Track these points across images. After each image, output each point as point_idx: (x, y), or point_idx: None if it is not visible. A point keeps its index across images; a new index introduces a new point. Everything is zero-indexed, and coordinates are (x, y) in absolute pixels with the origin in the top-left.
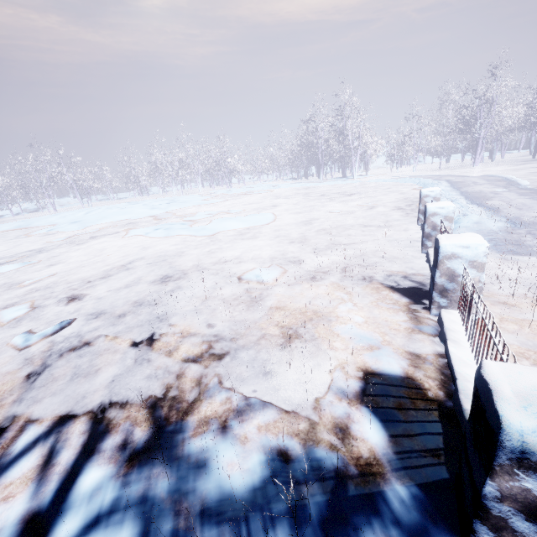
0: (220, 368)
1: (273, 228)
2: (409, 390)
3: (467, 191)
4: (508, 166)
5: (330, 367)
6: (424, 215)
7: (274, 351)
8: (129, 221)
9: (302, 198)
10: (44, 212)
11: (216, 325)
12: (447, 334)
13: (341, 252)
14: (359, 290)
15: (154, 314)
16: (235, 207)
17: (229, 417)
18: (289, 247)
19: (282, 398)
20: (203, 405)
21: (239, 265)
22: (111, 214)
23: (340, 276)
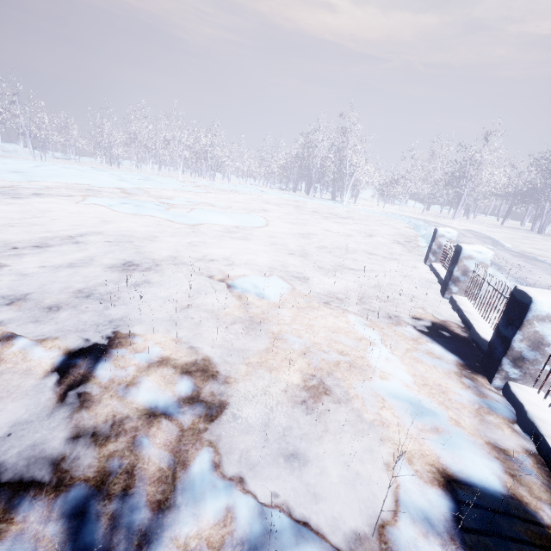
0: (210, 434)
1: (267, 233)
2: (526, 526)
3: (459, 241)
4: (484, 227)
5: (386, 456)
6: (453, 255)
7: (291, 410)
8: (90, 187)
9: (293, 209)
10: None
11: (202, 349)
12: (539, 425)
13: (351, 278)
14: (389, 332)
15: (106, 314)
16: (219, 202)
17: None
18: (288, 258)
19: (319, 512)
20: (182, 522)
21: (229, 268)
22: (67, 174)
23: (356, 307)
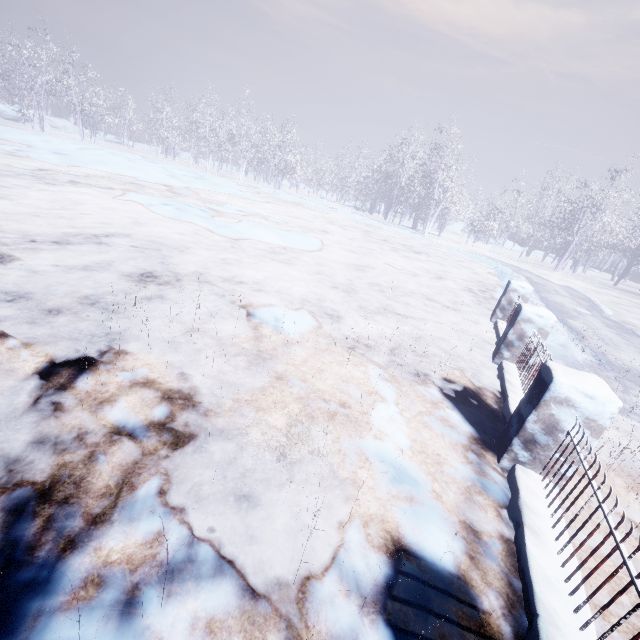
0: (170, 462)
1: (316, 260)
2: (459, 607)
3: (548, 299)
4: (590, 285)
5: (344, 515)
6: (513, 316)
7: (266, 454)
8: (134, 180)
9: (360, 235)
10: (26, 126)
11: (193, 377)
12: (525, 514)
13: (394, 324)
14: (408, 390)
15: (108, 325)
16: (276, 215)
17: (148, 579)
18: (330, 292)
19: (253, 554)
20: (111, 536)
21: (257, 294)
22: (113, 162)
23: (385, 358)
